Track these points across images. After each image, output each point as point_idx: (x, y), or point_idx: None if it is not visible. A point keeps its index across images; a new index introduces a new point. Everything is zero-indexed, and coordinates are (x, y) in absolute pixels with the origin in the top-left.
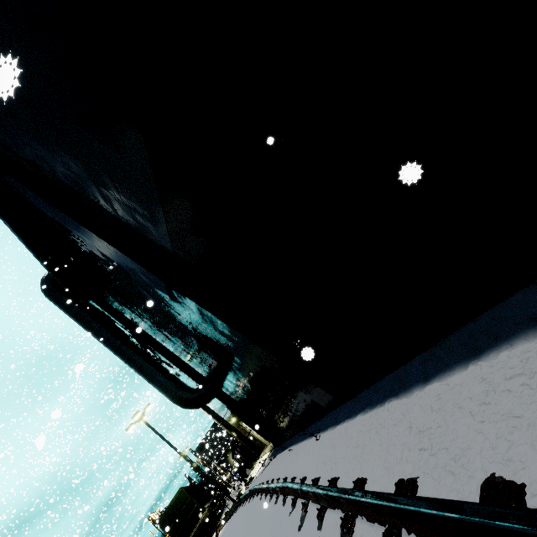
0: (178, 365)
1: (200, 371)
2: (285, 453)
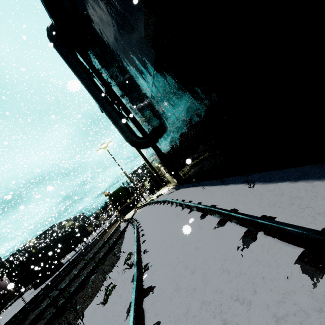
0: (132, 120)
1: (145, 128)
2: (192, 189)
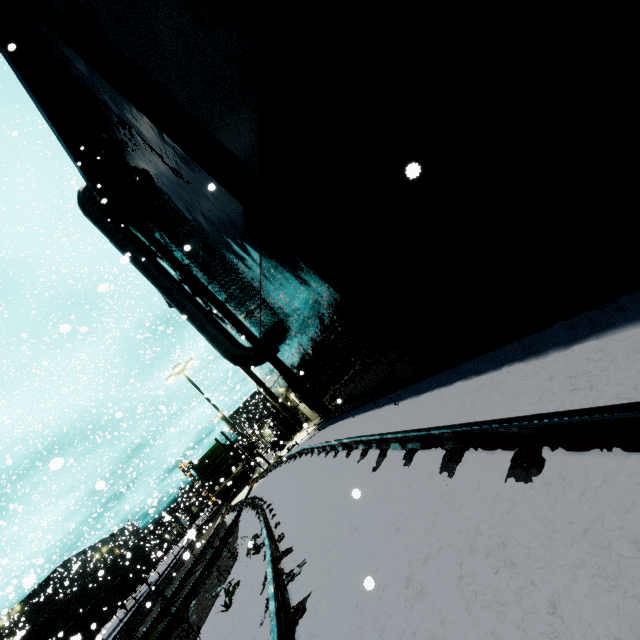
0: (231, 321)
1: (255, 331)
2: (342, 423)
